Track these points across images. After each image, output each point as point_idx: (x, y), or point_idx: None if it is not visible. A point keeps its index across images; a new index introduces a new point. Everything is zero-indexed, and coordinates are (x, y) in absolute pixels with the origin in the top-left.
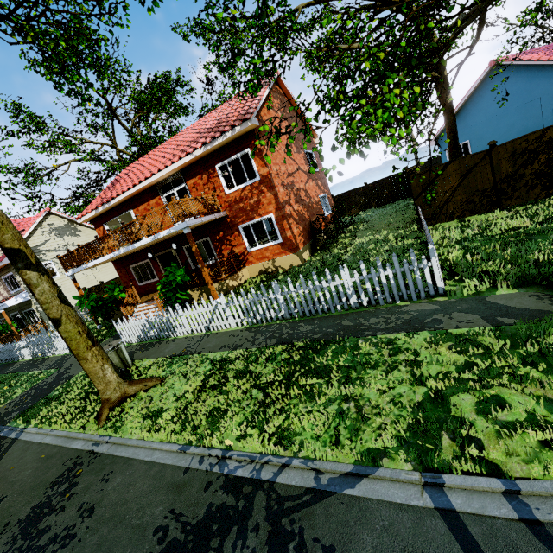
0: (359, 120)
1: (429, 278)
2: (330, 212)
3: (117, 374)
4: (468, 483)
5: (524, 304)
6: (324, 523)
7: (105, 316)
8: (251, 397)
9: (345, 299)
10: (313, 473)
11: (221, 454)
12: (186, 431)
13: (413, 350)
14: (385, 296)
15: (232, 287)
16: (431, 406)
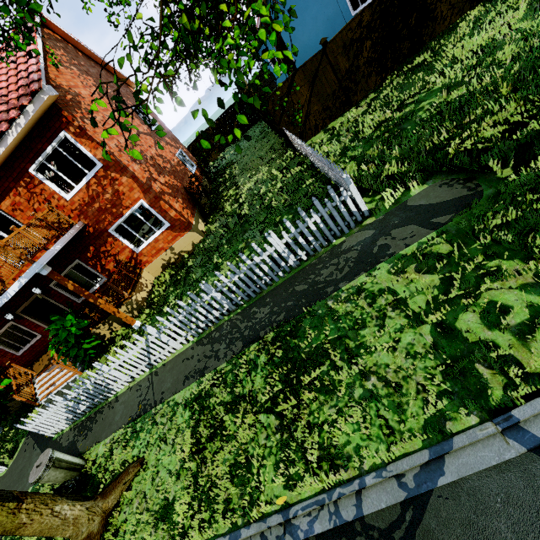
0: (214, 52)
1: (353, 207)
2: (195, 167)
3: (79, 502)
4: (538, 408)
5: (442, 197)
6: (448, 534)
7: None
8: (265, 427)
9: (284, 263)
10: (393, 481)
11: (283, 520)
12: (218, 513)
13: (386, 289)
14: (320, 242)
15: (143, 300)
16: (446, 342)
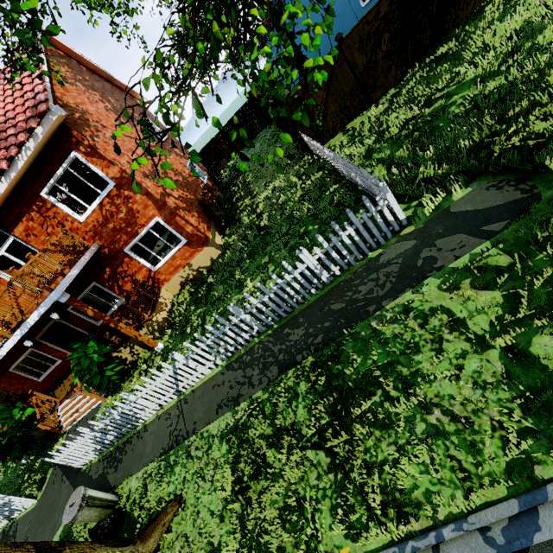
0: None
1: (390, 217)
2: (206, 177)
3: (118, 548)
4: None
5: (491, 201)
6: None
7: (25, 448)
8: (315, 466)
9: (316, 280)
10: (477, 534)
11: None
12: None
13: (439, 308)
14: (355, 255)
15: (164, 320)
16: (521, 370)
